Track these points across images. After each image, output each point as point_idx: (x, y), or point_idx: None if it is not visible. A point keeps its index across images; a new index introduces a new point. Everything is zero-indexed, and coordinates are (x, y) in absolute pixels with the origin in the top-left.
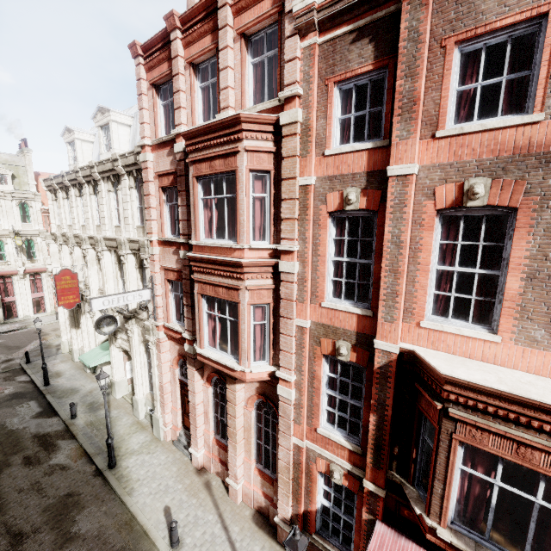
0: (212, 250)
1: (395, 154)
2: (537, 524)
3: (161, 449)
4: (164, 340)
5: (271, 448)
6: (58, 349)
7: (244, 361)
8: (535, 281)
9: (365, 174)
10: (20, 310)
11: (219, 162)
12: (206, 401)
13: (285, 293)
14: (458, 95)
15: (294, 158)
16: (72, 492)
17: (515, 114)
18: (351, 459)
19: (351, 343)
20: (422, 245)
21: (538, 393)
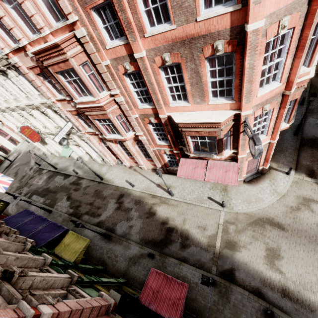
0: (86, 103)
1: (134, 48)
2: (209, 145)
3: (114, 168)
4: (89, 137)
5: (148, 153)
6: (45, 155)
7: (123, 135)
8: (193, 85)
9: (127, 56)
10: (8, 148)
11: (62, 64)
12: (119, 149)
13: (124, 109)
14: (146, 11)
15: (95, 54)
16: (96, 190)
17: (168, 23)
18: (169, 147)
19: (154, 117)
20: (159, 81)
21: (198, 119)
